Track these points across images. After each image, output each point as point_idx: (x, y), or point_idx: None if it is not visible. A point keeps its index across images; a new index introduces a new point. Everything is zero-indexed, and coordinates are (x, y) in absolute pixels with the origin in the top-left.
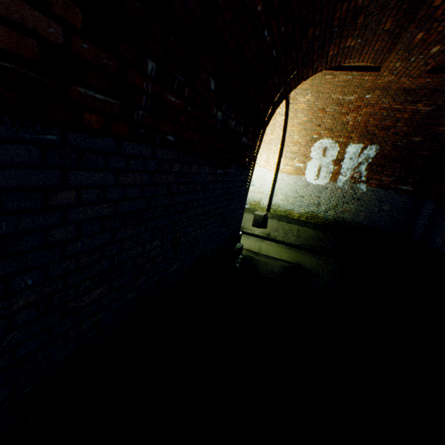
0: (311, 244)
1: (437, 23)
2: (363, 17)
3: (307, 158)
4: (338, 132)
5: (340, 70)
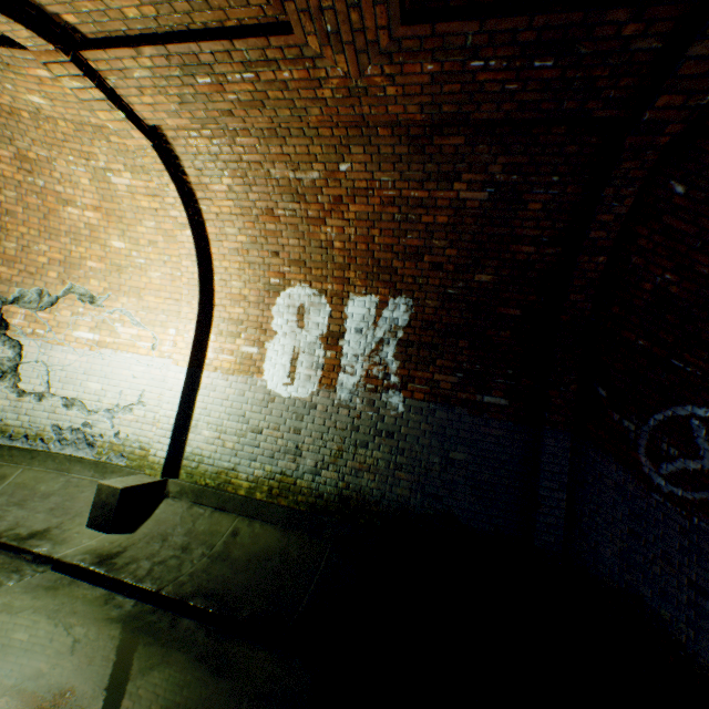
0: (241, 586)
1: None
2: None
3: (266, 332)
4: (320, 268)
5: (204, 39)
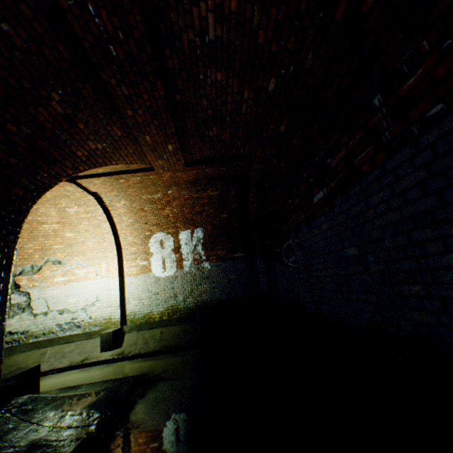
0: (174, 342)
1: (149, 128)
2: (82, 123)
3: (149, 254)
4: (166, 224)
5: (125, 173)
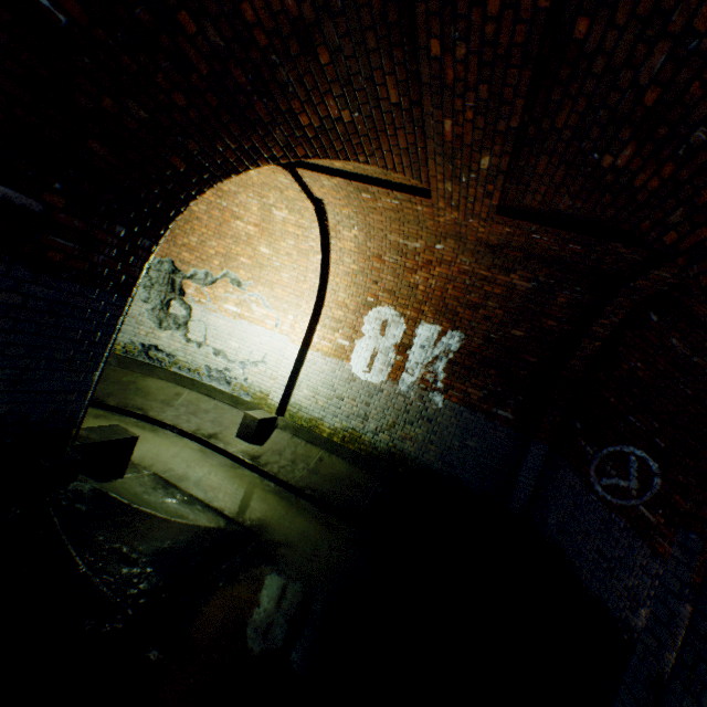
0: (329, 490)
1: (461, 101)
2: (327, 51)
3: (357, 332)
4: (405, 299)
5: (376, 185)
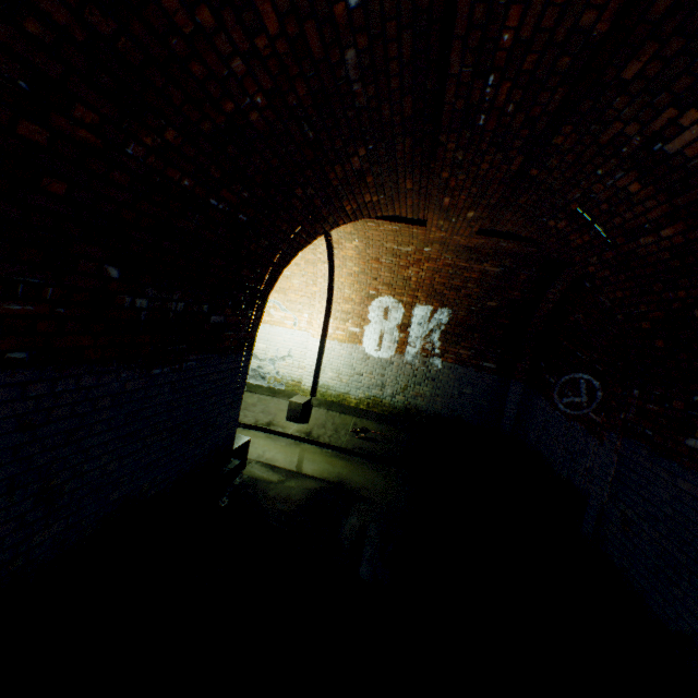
0: (370, 446)
1: (458, 192)
2: (372, 177)
3: (365, 320)
4: (401, 289)
5: (381, 219)
